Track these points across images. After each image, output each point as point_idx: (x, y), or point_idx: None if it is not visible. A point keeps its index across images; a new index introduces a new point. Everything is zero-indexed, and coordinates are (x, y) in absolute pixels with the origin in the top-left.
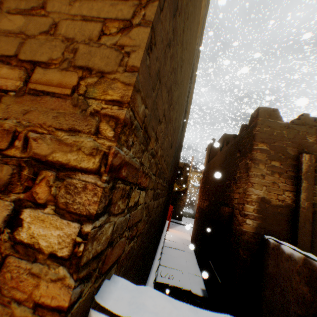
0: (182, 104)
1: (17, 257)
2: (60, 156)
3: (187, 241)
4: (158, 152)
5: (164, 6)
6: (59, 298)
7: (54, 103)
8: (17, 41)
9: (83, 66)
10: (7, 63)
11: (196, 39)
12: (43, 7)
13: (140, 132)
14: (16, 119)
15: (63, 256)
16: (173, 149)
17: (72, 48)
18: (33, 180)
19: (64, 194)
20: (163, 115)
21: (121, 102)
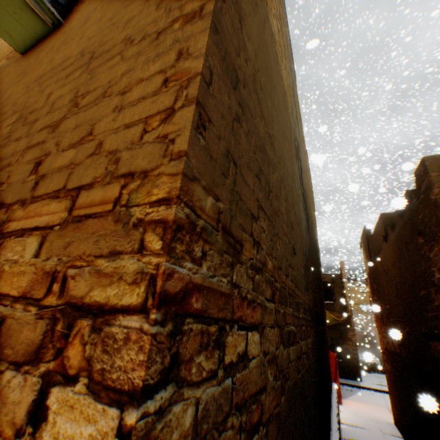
0: (293, 190)
1: None
2: (98, 294)
3: (388, 425)
4: (266, 263)
5: (212, 79)
6: None
7: (95, 226)
8: (67, 173)
9: (125, 172)
10: (57, 198)
11: (287, 110)
12: (91, 132)
13: (215, 235)
14: (57, 256)
15: None
16: (299, 256)
17: (114, 159)
18: (67, 337)
19: (100, 354)
20: (258, 208)
21: (169, 198)
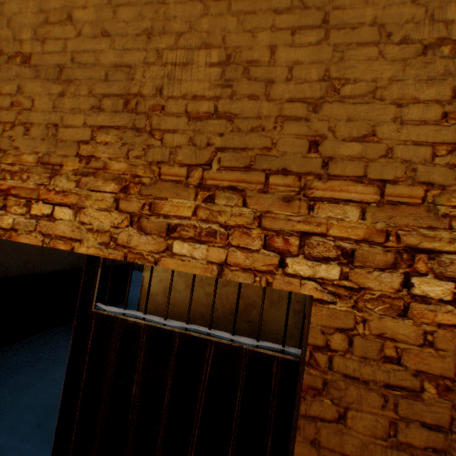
0: None
1: (415, 303)
2: (425, 244)
3: None
4: None
5: None
6: (451, 320)
7: (409, 210)
8: (360, 164)
9: (424, 181)
10: (359, 182)
11: None
12: (373, 133)
13: None
14: (382, 222)
15: (446, 300)
16: None
17: (410, 168)
18: (411, 260)
19: (436, 267)
20: None
21: None
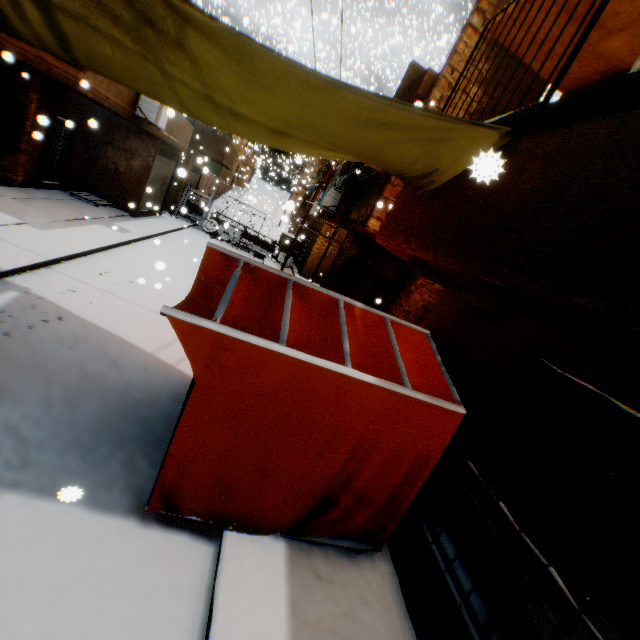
0: None
1: None
2: None
3: None
4: None
5: None
6: None
7: None
8: None
9: None
10: None
11: None
12: None
13: None
14: None
15: None
16: None
17: None
18: None
19: None
20: None
21: None
